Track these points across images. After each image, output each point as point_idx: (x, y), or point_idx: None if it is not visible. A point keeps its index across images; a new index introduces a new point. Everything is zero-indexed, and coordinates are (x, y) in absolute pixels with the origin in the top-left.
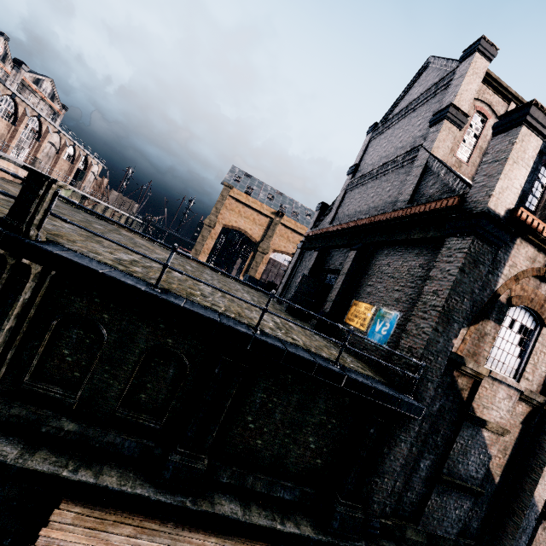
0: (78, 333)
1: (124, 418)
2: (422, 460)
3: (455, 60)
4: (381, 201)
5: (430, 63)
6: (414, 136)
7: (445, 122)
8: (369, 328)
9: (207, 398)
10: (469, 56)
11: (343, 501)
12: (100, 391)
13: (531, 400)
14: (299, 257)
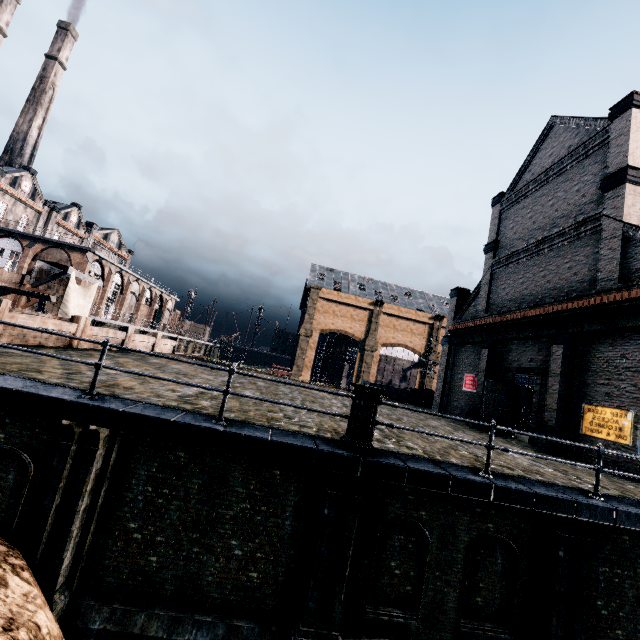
0: (399, 540)
1: (472, 633)
2: None
3: (600, 119)
4: (564, 281)
5: (555, 123)
6: (577, 204)
7: (627, 185)
8: (638, 441)
9: (562, 590)
10: (623, 113)
11: None
12: (437, 604)
13: None
14: (448, 355)
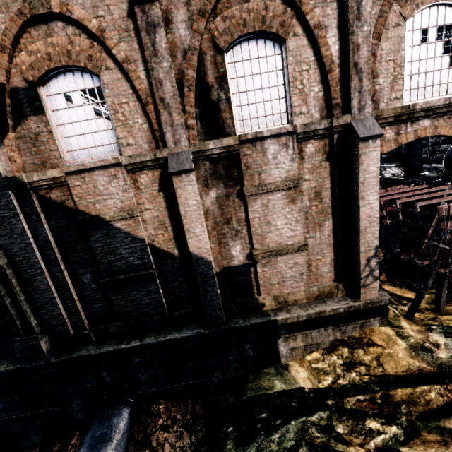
0: None
1: None
2: (82, 277)
3: None
4: None
5: None
6: None
7: None
8: None
9: None
10: None
11: (19, 338)
12: None
13: (142, 164)
14: None
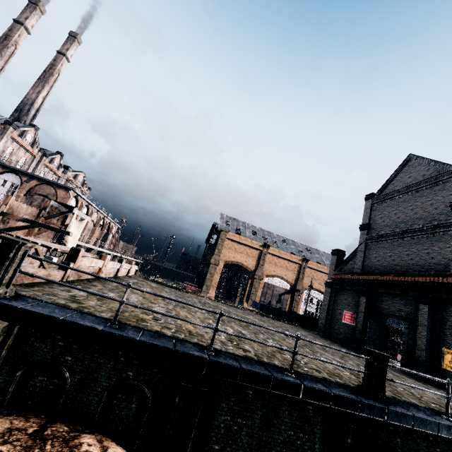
0: None
1: None
2: None
3: (446, 164)
4: (424, 261)
5: (413, 158)
6: (432, 213)
7: None
8: None
9: None
10: None
11: None
12: None
13: None
14: (330, 295)
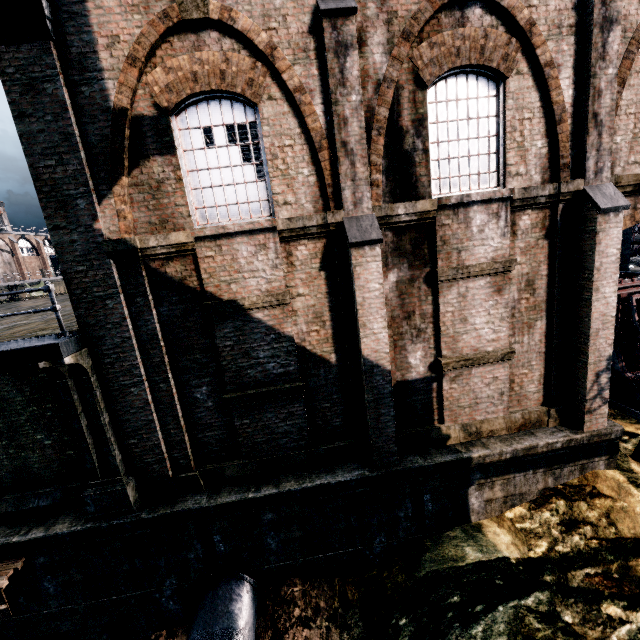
0: None
1: None
2: (195, 390)
3: None
4: None
5: None
6: None
7: None
8: None
9: None
10: None
11: (93, 482)
12: None
13: (304, 231)
14: None
